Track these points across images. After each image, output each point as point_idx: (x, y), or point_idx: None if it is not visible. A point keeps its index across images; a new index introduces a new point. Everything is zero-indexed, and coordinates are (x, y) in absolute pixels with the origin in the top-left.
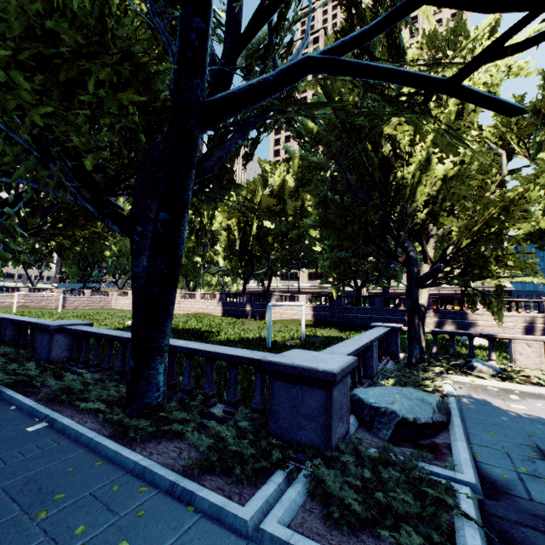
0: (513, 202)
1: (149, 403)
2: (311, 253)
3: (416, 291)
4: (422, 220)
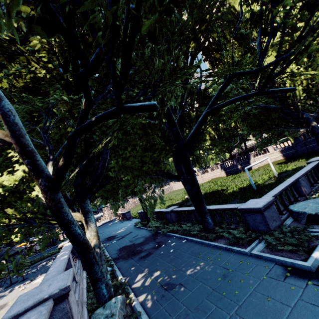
0: None
1: (210, 228)
2: None
3: None
4: None
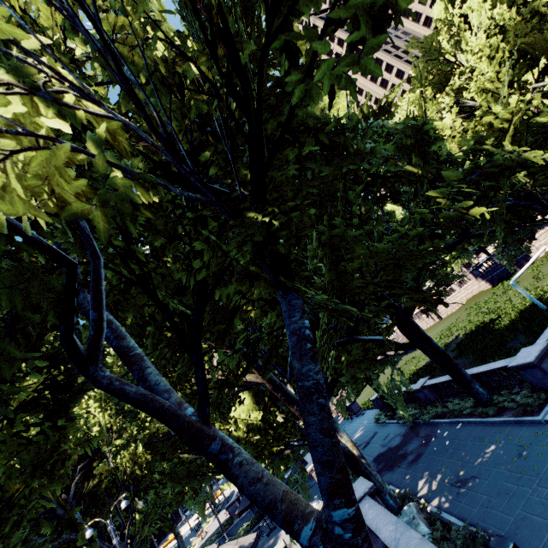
0: None
1: (486, 400)
2: None
3: None
4: None
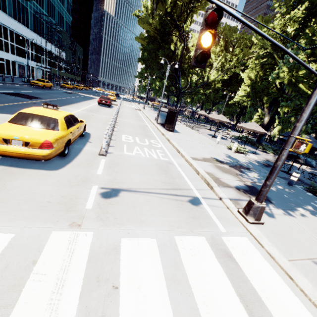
0: None
1: None
2: None
3: None
4: None
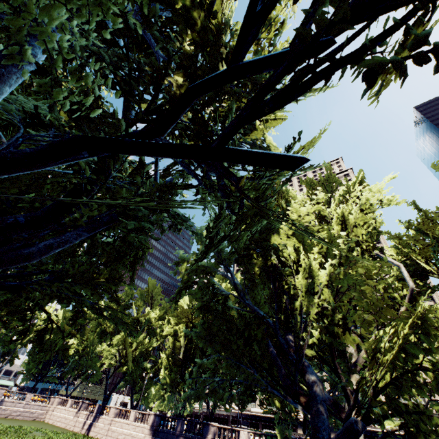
0: (428, 319)
1: None
2: None
3: None
4: None
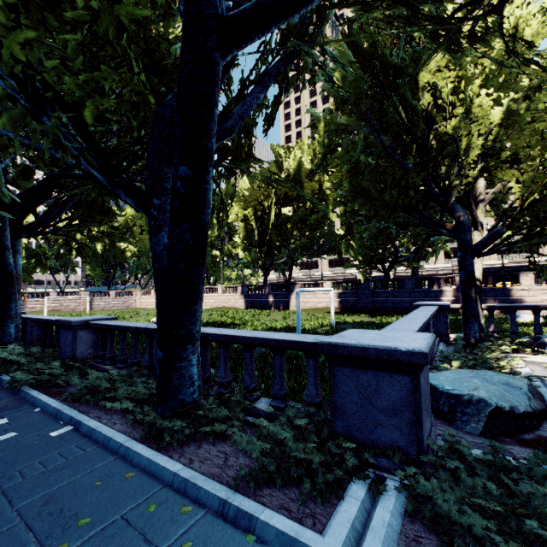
0: None
1: (183, 400)
2: (332, 238)
3: (471, 261)
4: (470, 181)
